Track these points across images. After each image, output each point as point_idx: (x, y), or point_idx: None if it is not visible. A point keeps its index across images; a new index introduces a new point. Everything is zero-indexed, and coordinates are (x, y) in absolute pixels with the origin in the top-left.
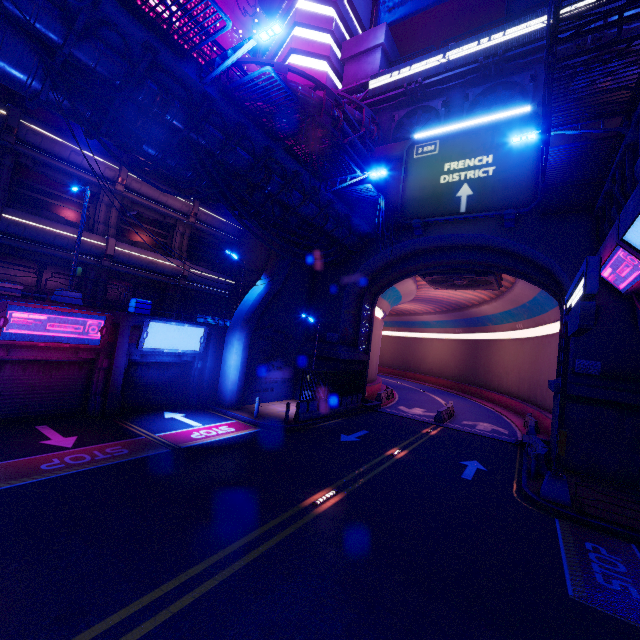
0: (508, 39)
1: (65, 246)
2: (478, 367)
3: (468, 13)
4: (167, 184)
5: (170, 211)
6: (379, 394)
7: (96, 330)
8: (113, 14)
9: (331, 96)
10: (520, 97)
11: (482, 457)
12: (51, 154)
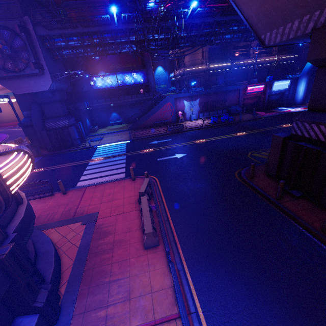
0: None
1: (244, 66)
2: None
3: None
4: None
5: None
6: None
7: (262, 88)
8: None
9: None
10: None
11: None
12: None
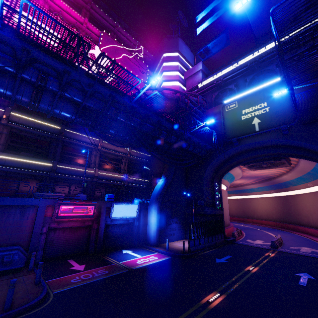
0: (259, 54)
1: (79, 175)
2: (291, 212)
3: (237, 48)
4: (117, 142)
5: (119, 153)
6: (233, 233)
7: (92, 210)
8: (99, 88)
9: (182, 94)
10: (273, 75)
11: (309, 270)
12: (75, 139)
